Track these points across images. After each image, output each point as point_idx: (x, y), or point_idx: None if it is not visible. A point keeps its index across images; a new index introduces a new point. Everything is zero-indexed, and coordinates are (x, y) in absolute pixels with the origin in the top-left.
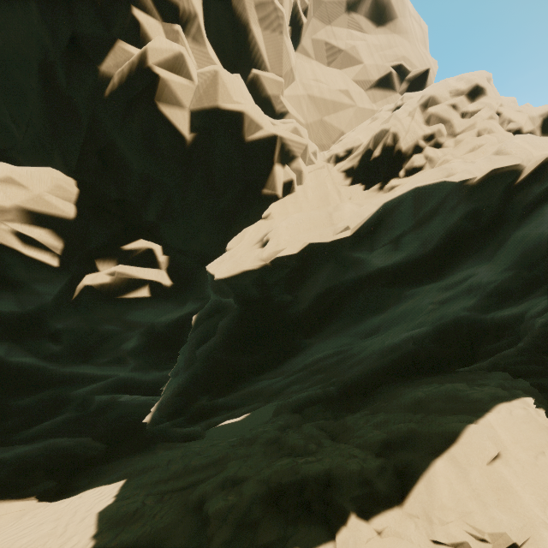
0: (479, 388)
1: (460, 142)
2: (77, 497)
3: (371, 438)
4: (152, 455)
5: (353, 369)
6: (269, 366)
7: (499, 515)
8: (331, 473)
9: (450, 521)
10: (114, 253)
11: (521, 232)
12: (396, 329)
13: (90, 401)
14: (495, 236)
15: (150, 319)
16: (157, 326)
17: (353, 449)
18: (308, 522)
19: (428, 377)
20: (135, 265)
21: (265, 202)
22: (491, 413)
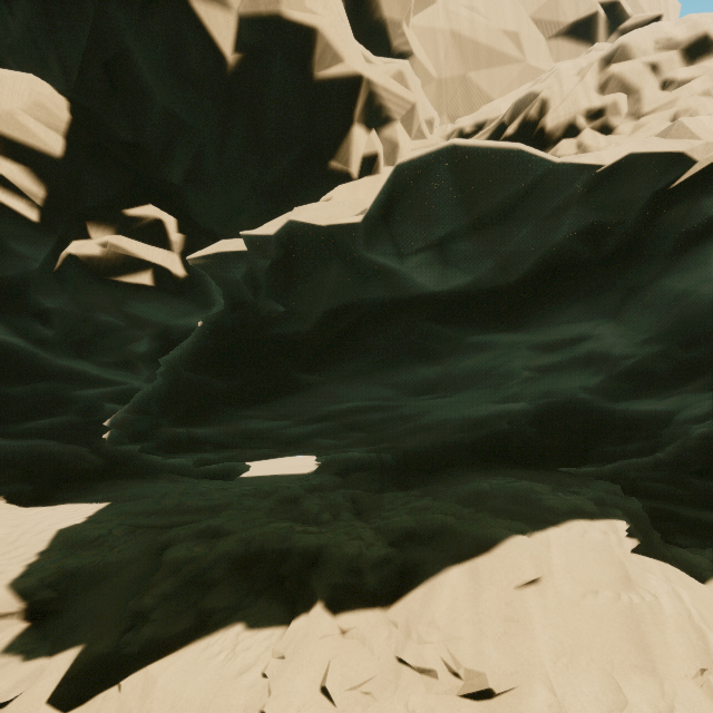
0: (564, 495)
1: (640, 128)
2: (50, 509)
3: (394, 523)
4: (151, 484)
5: (414, 437)
6: (251, 399)
7: (491, 651)
8: (324, 550)
9: (430, 642)
10: (114, 217)
11: (677, 282)
12: (474, 395)
13: (98, 407)
14: (622, 277)
15: (162, 319)
16: (175, 331)
17: (365, 530)
18: (273, 598)
19: (514, 468)
20: (140, 240)
21: (332, 182)
22: (557, 529)
